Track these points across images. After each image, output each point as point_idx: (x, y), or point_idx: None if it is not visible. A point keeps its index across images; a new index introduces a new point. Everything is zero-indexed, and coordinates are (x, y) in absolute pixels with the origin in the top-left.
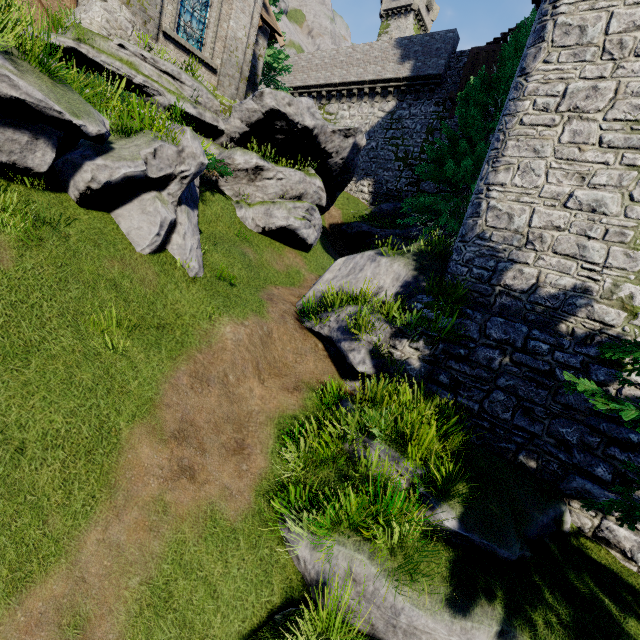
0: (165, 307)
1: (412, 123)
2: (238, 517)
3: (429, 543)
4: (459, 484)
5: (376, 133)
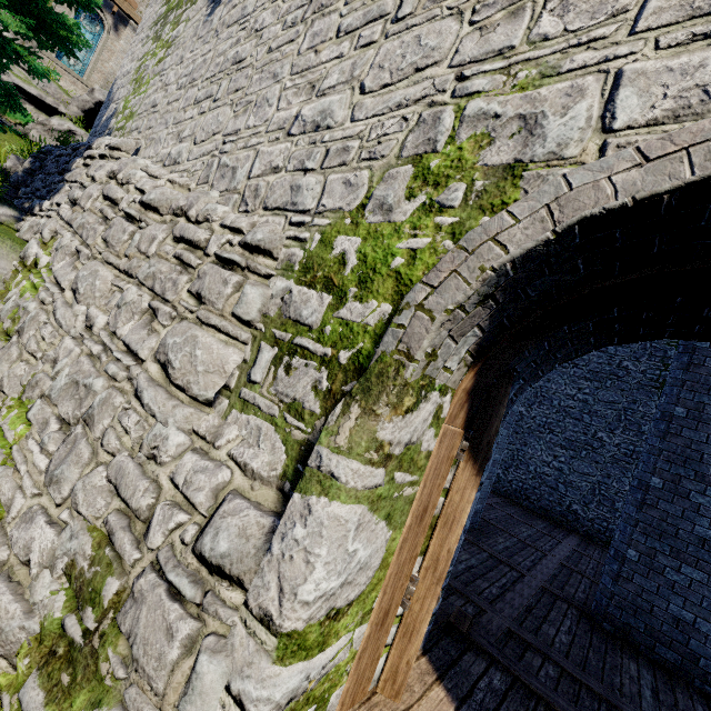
0: None
1: None
2: None
3: None
4: None
5: None
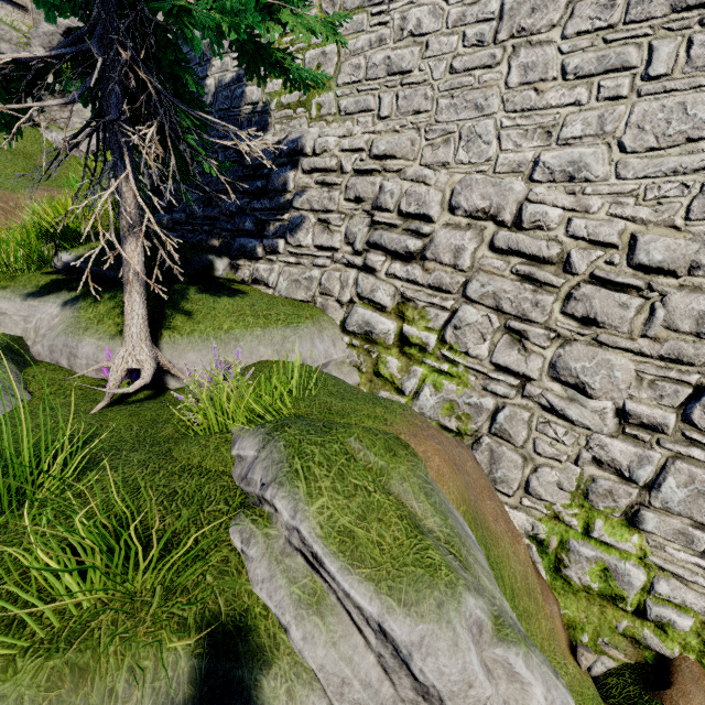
0: None
1: None
2: None
3: (45, 275)
4: (96, 242)
5: None
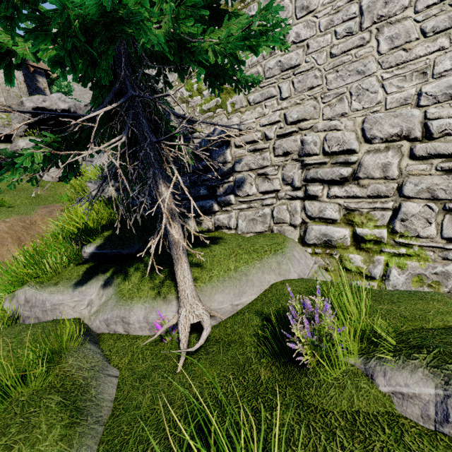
0: None
1: None
2: None
3: (79, 266)
4: (106, 232)
5: None
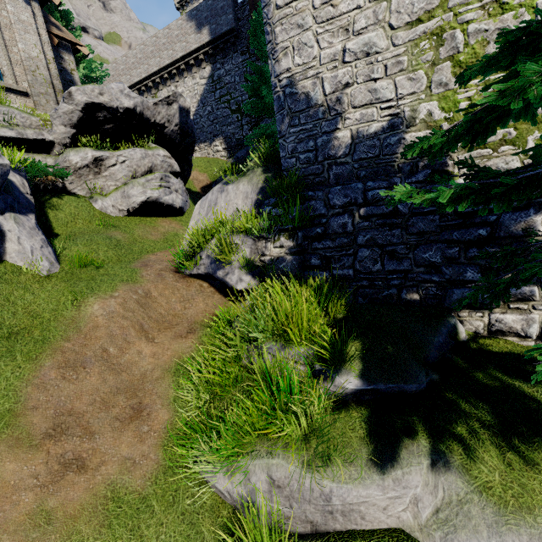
0: (15, 314)
1: (231, 77)
2: (147, 483)
3: (340, 413)
4: (350, 345)
5: (207, 98)
